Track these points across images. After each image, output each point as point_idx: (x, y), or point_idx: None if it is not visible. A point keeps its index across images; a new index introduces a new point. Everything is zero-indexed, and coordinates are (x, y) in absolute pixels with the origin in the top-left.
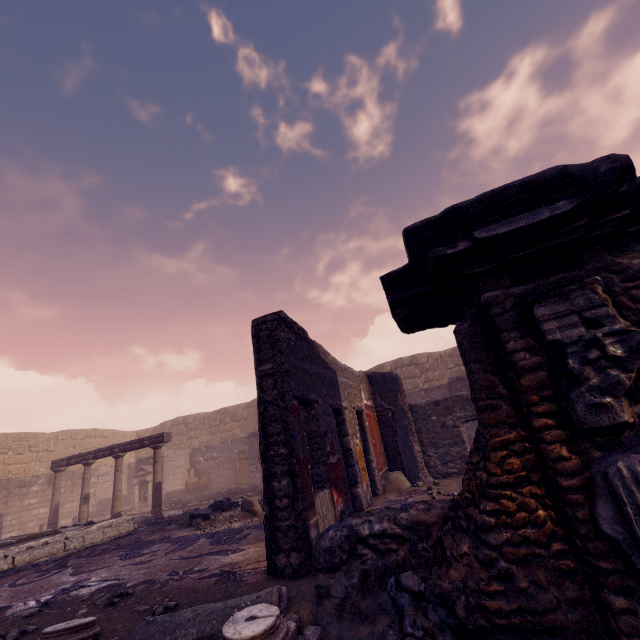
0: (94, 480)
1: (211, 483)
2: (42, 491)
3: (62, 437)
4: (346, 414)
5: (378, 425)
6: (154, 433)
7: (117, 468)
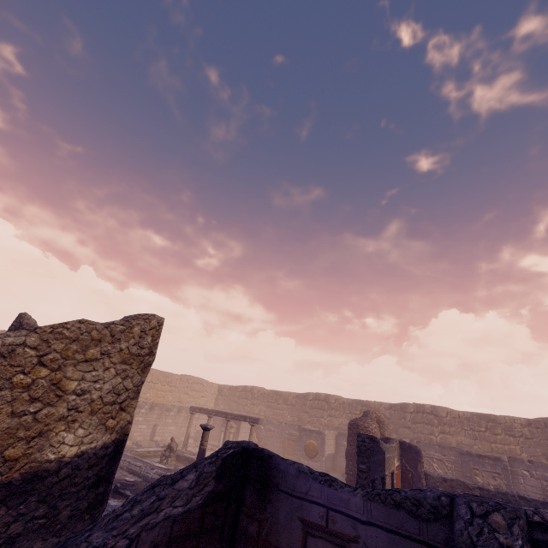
0: (197, 416)
1: (265, 447)
2: (174, 416)
3: (183, 379)
4: (386, 479)
5: (400, 478)
6: (229, 390)
7: (227, 427)
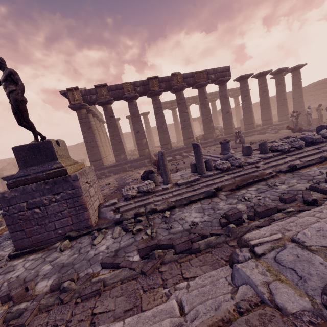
0: None
1: None
2: None
3: None
4: None
5: None
6: None
7: None
